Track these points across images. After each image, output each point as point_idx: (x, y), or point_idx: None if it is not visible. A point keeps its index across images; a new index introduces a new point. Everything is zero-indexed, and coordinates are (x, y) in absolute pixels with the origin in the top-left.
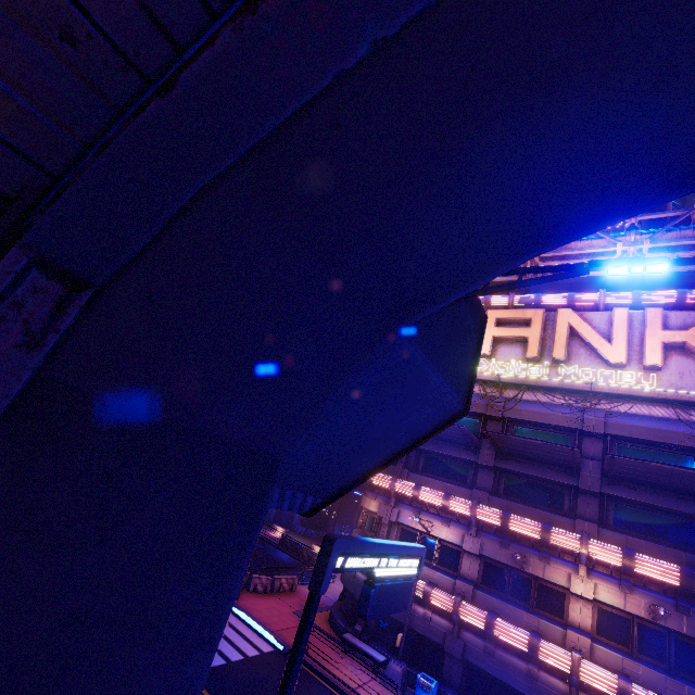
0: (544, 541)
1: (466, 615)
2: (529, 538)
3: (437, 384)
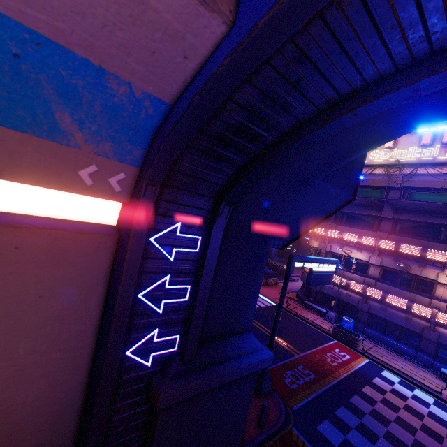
0: (422, 257)
1: (370, 293)
2: (412, 255)
3: (334, 191)
